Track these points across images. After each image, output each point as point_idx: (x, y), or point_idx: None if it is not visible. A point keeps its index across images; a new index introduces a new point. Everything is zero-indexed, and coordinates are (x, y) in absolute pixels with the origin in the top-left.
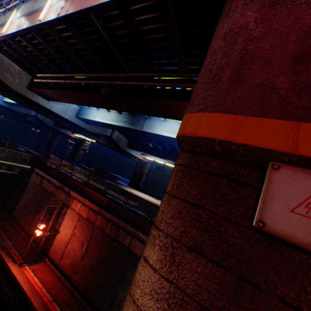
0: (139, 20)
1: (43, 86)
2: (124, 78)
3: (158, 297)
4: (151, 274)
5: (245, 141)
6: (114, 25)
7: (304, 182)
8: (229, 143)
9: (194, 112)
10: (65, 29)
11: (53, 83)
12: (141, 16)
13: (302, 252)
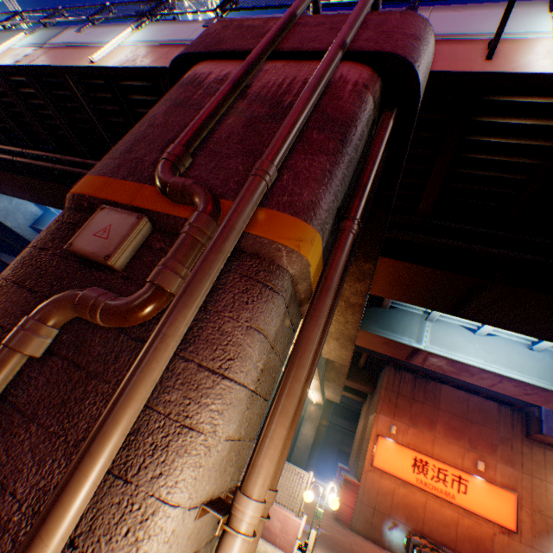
0: (134, 100)
1: None
2: None
3: None
4: None
5: (106, 197)
6: (102, 96)
7: (114, 217)
8: (95, 199)
9: (87, 176)
10: (28, 83)
11: None
12: (137, 95)
13: (102, 272)
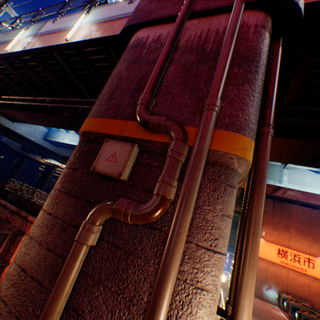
0: (92, 59)
1: (8, 107)
2: (86, 103)
3: (43, 225)
4: (43, 214)
5: (104, 132)
6: (74, 60)
7: (115, 146)
8: (98, 133)
9: (88, 118)
10: (31, 59)
11: (18, 104)
12: (94, 56)
13: (114, 182)
